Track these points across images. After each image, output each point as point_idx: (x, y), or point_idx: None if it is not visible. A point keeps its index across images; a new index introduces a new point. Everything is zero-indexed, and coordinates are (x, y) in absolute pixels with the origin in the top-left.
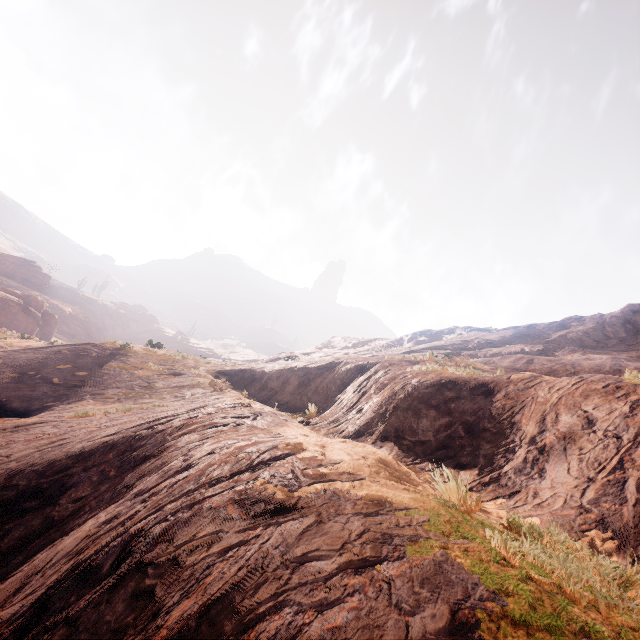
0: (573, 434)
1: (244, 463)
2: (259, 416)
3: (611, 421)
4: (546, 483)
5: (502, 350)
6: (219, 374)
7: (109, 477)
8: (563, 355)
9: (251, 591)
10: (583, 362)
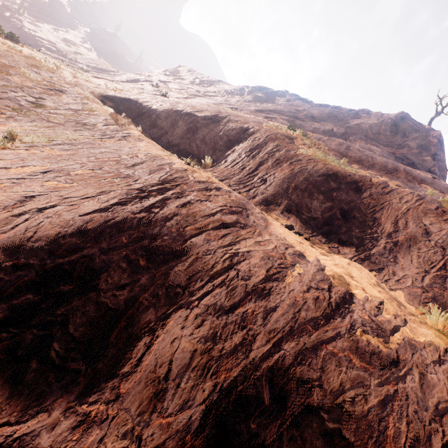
0: (416, 238)
1: (324, 303)
2: (248, 211)
3: (440, 237)
4: (399, 267)
5: (321, 127)
6: (105, 99)
7: (142, 267)
8: (355, 141)
9: (427, 443)
10: (377, 157)
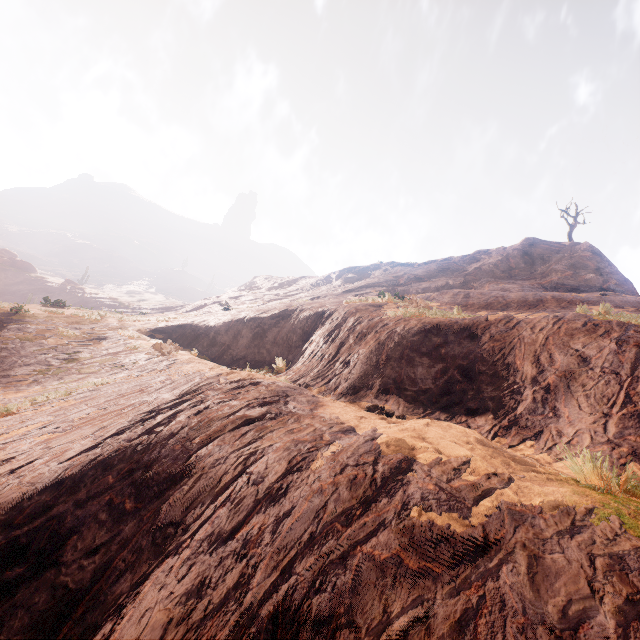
0: (572, 372)
1: (364, 483)
2: (288, 398)
3: (604, 358)
4: (564, 421)
5: (431, 284)
6: (154, 333)
7: (127, 512)
8: (481, 286)
9: None
10: (510, 294)
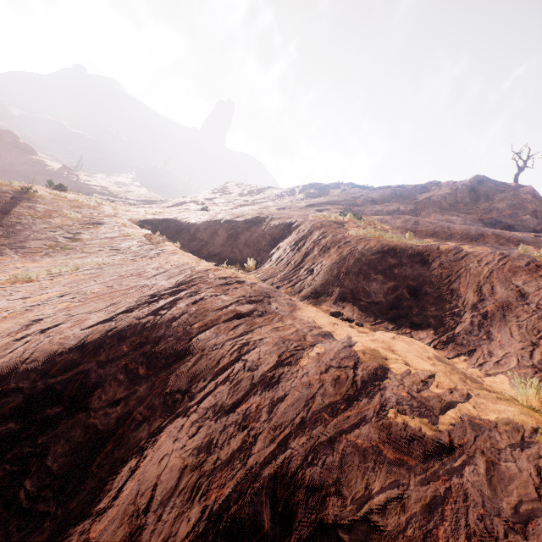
0: (509, 304)
1: (346, 383)
2: (271, 299)
3: (541, 296)
4: (495, 344)
5: (384, 208)
6: (143, 223)
7: (141, 376)
8: (428, 215)
9: None
10: (455, 226)
